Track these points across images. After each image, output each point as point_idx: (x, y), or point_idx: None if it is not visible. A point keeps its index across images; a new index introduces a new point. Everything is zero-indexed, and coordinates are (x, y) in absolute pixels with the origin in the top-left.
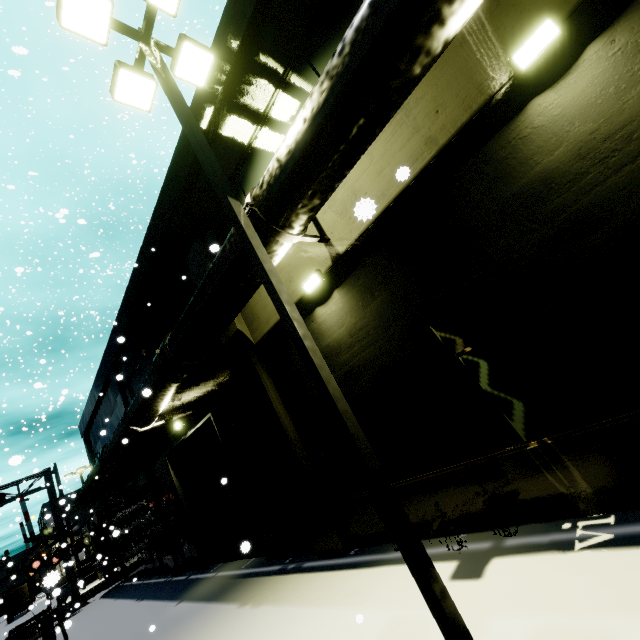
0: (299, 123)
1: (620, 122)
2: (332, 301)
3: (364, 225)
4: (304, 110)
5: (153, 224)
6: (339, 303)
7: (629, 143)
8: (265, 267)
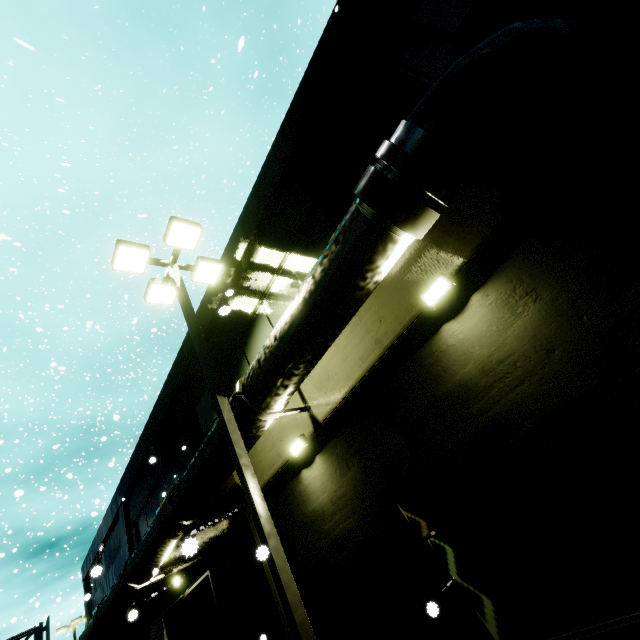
0: (272, 339)
1: (506, 352)
2: (315, 465)
3: (336, 400)
4: (275, 331)
5: (173, 372)
6: (321, 468)
7: (516, 369)
8: (241, 462)
